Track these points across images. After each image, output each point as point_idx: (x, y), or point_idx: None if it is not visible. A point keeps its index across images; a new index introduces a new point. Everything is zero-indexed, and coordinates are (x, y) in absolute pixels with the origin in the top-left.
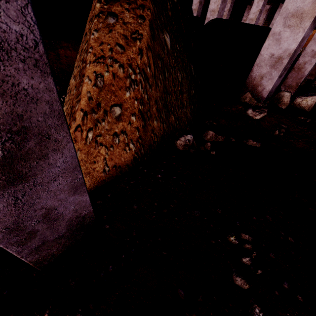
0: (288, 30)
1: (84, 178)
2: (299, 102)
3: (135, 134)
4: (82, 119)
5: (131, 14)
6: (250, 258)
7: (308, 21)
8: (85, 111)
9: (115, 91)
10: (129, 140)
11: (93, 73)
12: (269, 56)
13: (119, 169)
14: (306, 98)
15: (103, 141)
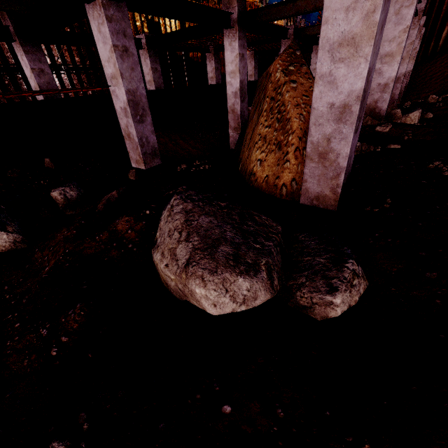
0: (385, 65)
1: None
2: (403, 121)
3: None
4: (299, 143)
5: (303, 78)
6: (445, 167)
7: (398, 57)
8: (300, 137)
9: None
10: None
11: (297, 115)
12: (377, 86)
13: None
14: (408, 115)
15: None
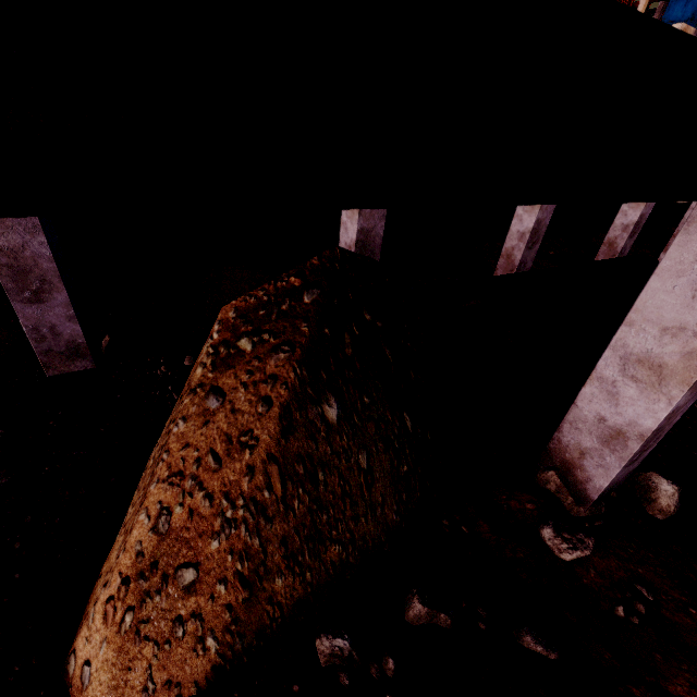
0: (632, 385)
1: (106, 695)
2: None
3: (221, 617)
4: (119, 589)
5: (248, 393)
6: None
7: (678, 388)
8: (126, 575)
9: (191, 539)
10: (206, 630)
11: (157, 503)
12: (595, 417)
13: (178, 688)
14: None
15: (152, 631)
